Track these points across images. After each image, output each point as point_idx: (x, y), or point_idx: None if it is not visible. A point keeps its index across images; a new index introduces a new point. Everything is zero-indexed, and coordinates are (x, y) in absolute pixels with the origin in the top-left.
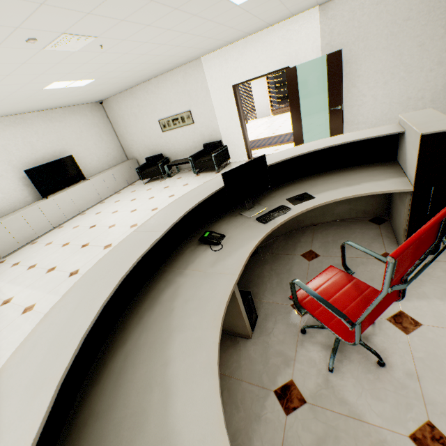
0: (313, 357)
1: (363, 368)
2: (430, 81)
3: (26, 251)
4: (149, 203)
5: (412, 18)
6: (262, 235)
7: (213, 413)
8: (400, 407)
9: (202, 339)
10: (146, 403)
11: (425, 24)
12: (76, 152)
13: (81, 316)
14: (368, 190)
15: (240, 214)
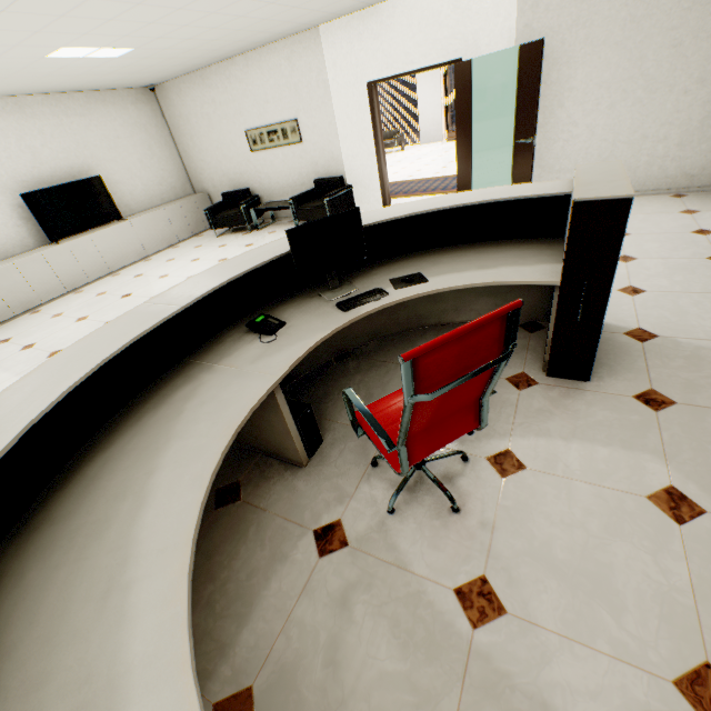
0: (375, 496)
1: (432, 513)
2: (681, 111)
3: (22, 324)
4: None
5: None
6: (334, 328)
7: (185, 526)
8: (457, 558)
9: (204, 449)
10: (114, 511)
11: (688, 8)
12: (107, 172)
13: (38, 400)
14: (502, 278)
15: (319, 296)
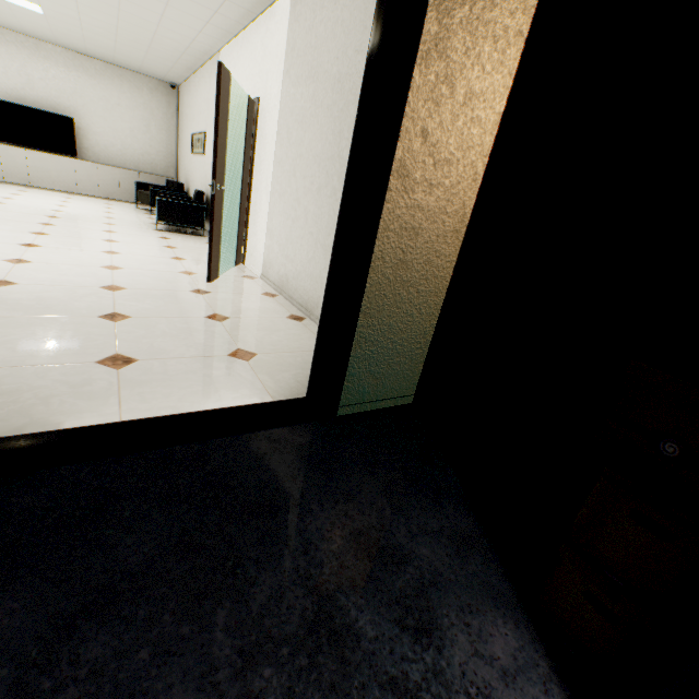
0: None
1: None
2: None
3: None
4: (33, 203)
5: (365, 49)
6: None
7: None
8: None
9: None
10: None
11: None
12: (92, 123)
13: None
14: None
15: None
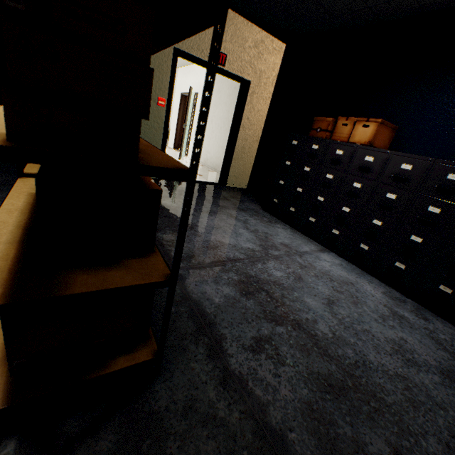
0: None
1: None
2: None
3: None
4: None
5: (237, 88)
6: None
7: None
8: None
9: None
10: None
11: None
12: None
13: None
14: None
15: None
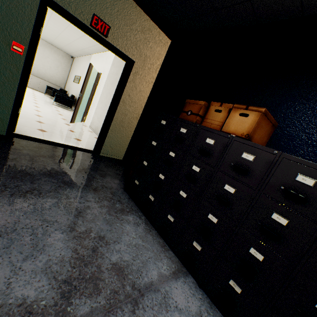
0: None
1: None
2: None
3: None
4: None
5: None
6: None
7: None
8: None
9: None
10: None
11: None
12: (35, 60)
13: None
14: None
15: None
